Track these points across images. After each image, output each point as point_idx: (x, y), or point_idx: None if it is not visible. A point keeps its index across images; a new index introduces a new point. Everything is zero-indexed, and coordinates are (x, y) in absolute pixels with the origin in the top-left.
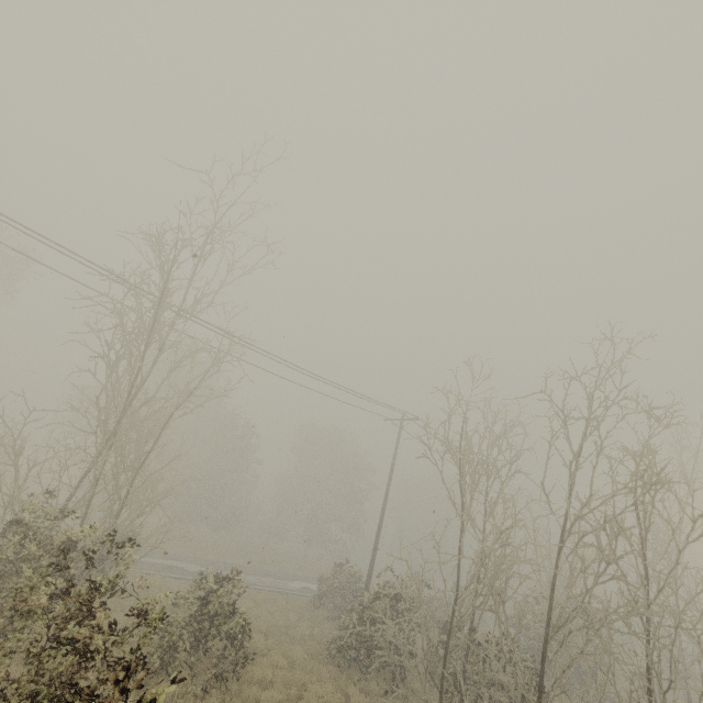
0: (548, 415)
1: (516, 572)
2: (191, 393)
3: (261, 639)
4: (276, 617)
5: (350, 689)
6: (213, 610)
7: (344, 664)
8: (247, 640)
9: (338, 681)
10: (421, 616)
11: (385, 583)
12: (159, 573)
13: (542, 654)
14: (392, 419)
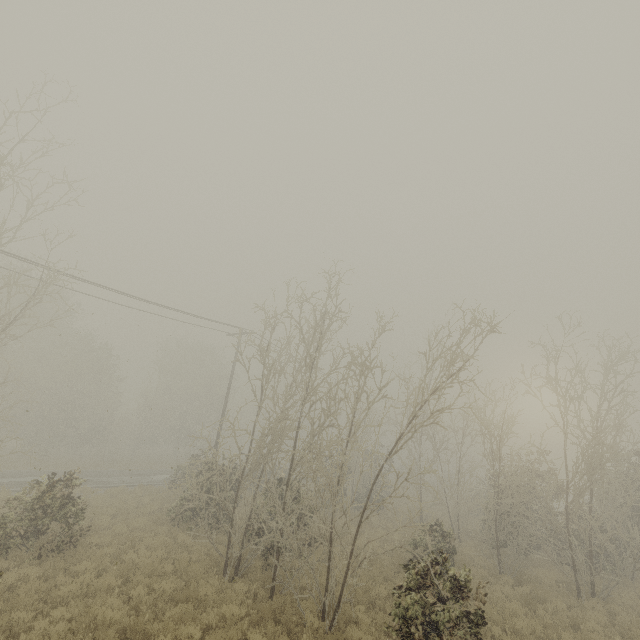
0: (311, 327)
1: (283, 435)
2: (8, 324)
3: (108, 519)
4: (128, 503)
5: (179, 535)
6: (44, 501)
7: (181, 521)
8: (83, 519)
9: (171, 532)
10: (217, 474)
11: (216, 461)
12: (5, 489)
13: (288, 480)
14: (233, 334)
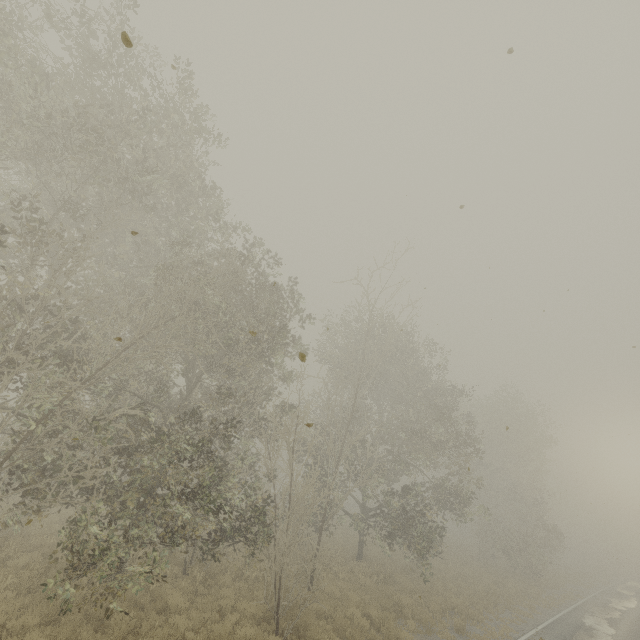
0: None
1: None
2: None
3: None
4: None
5: None
6: None
7: None
8: None
9: None
10: None
11: None
12: None
13: None
14: None
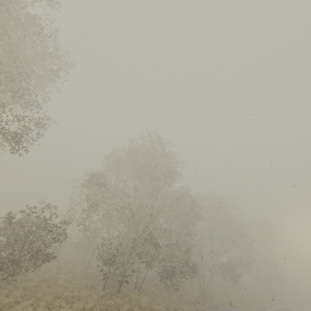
0: None
1: None
2: None
3: None
4: None
5: None
6: None
7: None
8: None
9: None
10: None
11: None
12: None
13: None
14: None
